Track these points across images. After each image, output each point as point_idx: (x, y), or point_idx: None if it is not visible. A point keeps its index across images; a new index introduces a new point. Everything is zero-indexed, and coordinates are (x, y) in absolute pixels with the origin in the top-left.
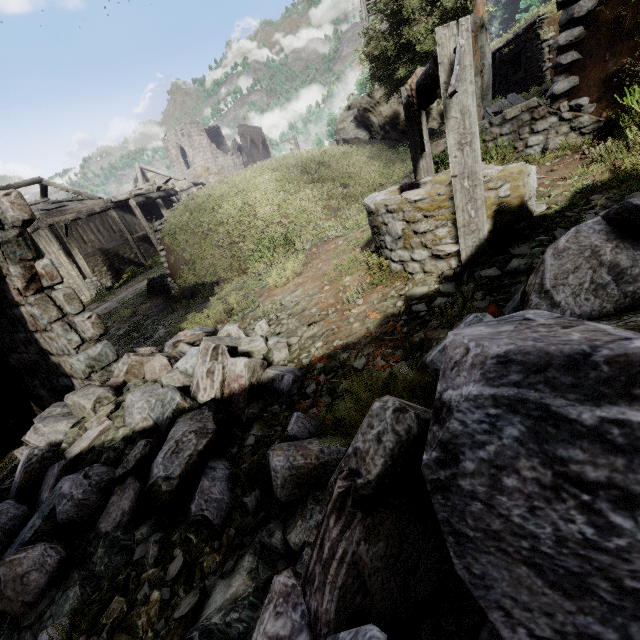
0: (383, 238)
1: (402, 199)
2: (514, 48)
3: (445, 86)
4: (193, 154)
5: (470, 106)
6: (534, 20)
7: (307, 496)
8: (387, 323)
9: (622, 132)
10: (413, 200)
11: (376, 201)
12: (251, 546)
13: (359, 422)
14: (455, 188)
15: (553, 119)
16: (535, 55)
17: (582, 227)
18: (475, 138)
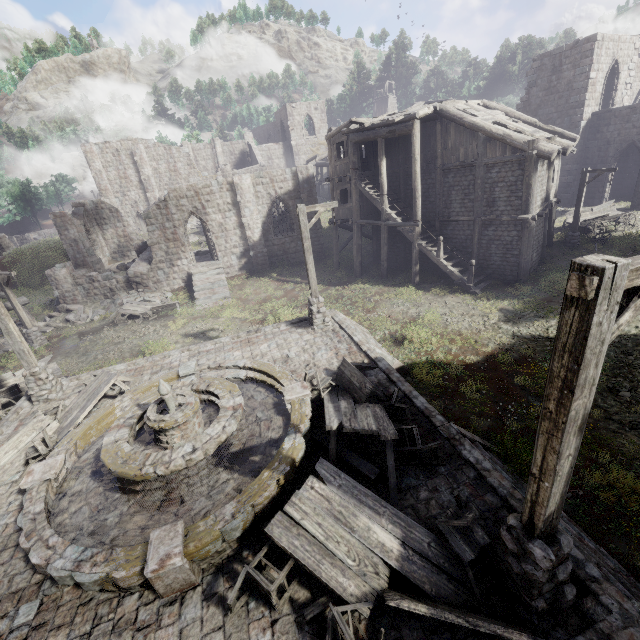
0: None
1: None
2: None
3: None
4: (321, 126)
5: None
6: None
7: None
8: None
9: None
10: None
11: None
12: None
13: None
14: None
15: None
16: None
17: None
18: None
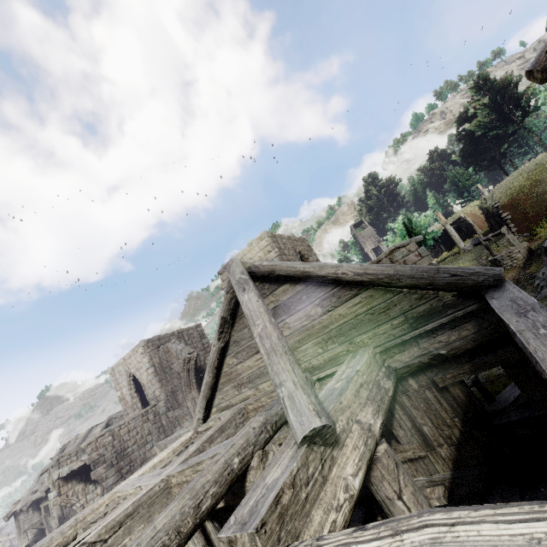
0: (502, 263)
1: (505, 253)
2: (455, 225)
3: (506, 234)
4: None
5: (512, 236)
6: (460, 216)
7: (537, 275)
8: (521, 270)
9: (537, 234)
10: (508, 252)
11: (496, 256)
12: (534, 281)
13: (535, 268)
14: (516, 247)
15: (516, 236)
16: (467, 225)
17: (546, 241)
18: (515, 239)
